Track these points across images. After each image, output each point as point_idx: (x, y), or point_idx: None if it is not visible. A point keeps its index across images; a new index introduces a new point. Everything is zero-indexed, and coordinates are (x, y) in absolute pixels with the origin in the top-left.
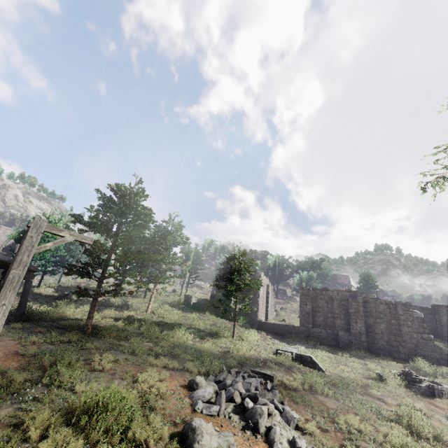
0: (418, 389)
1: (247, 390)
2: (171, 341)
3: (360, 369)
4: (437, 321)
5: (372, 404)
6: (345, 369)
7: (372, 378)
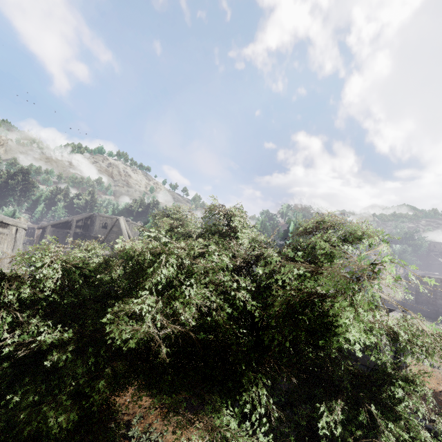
0: None
1: None
2: None
3: None
4: None
5: None
6: None
7: None
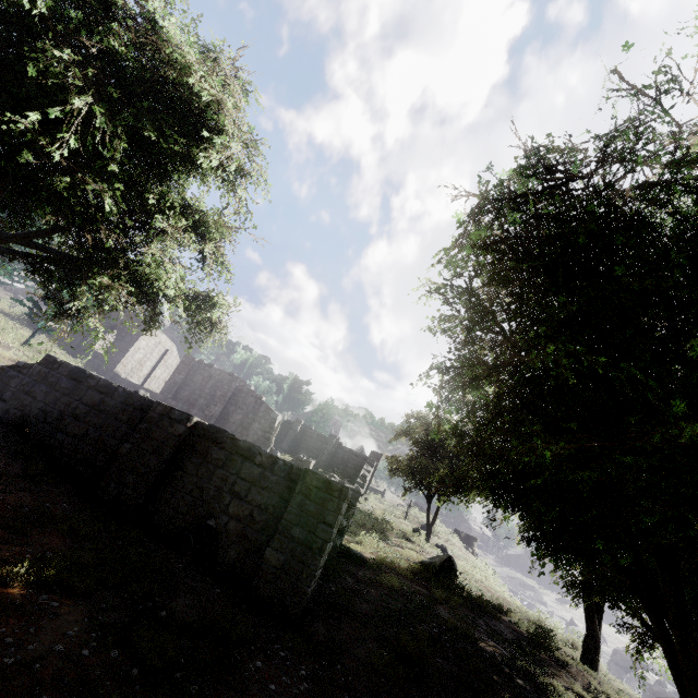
0: None
1: None
2: None
3: None
4: (322, 450)
5: None
6: None
7: None
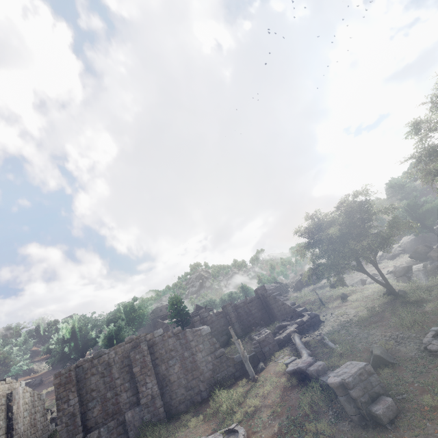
0: None
1: None
2: None
3: None
4: (229, 322)
5: None
6: None
7: None
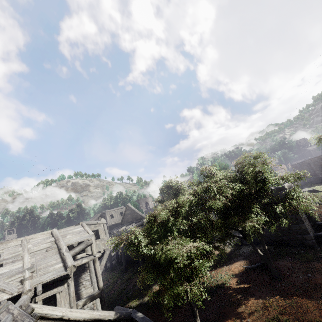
0: None
1: None
2: None
3: None
4: None
5: None
6: None
7: None
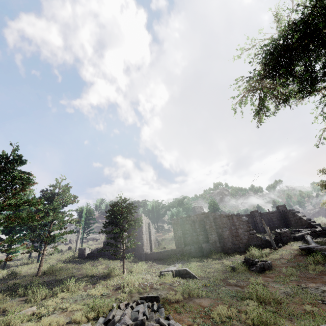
0: (256, 269)
1: (135, 319)
2: (59, 297)
3: (220, 267)
4: (255, 221)
5: (232, 291)
6: (211, 271)
7: (228, 271)
